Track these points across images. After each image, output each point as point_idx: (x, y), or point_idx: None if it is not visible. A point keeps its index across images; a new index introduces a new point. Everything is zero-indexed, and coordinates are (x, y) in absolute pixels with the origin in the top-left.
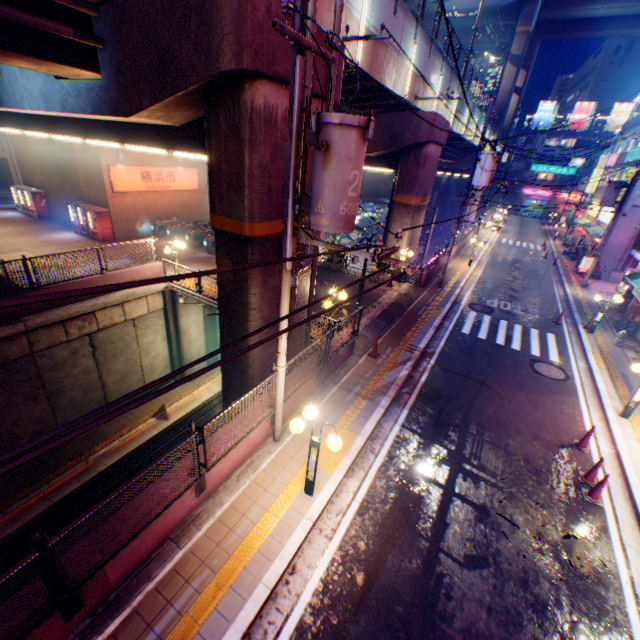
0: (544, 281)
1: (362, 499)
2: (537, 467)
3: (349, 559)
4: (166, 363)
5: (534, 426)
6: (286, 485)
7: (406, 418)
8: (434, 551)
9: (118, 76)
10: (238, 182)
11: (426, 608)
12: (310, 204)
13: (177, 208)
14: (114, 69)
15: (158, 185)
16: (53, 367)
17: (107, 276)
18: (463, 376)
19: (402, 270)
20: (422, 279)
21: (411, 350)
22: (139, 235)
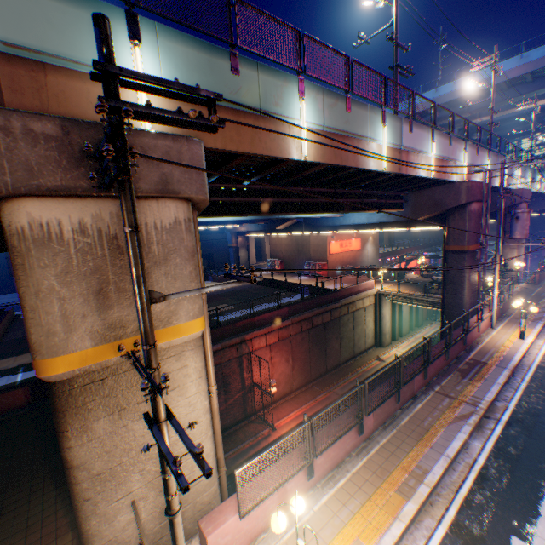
0: None
1: None
2: None
3: None
4: (372, 334)
5: None
6: (508, 337)
7: None
8: None
9: (411, 209)
10: (462, 233)
11: None
12: (510, 233)
13: (350, 259)
14: (410, 208)
15: (344, 248)
16: (342, 325)
17: (358, 285)
18: None
19: (515, 276)
20: (534, 279)
21: None
22: (335, 274)
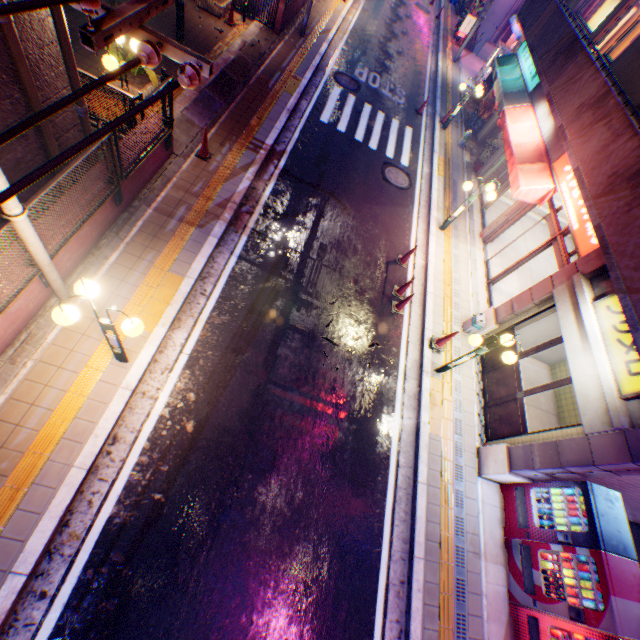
0: (422, 46)
1: (192, 351)
2: (364, 288)
3: (179, 413)
4: None
5: (370, 245)
6: (91, 357)
7: (245, 248)
8: (264, 384)
9: None
10: None
11: (253, 432)
12: None
13: None
14: None
15: None
16: None
17: None
18: (314, 187)
19: None
20: (279, 19)
21: (256, 149)
22: None
